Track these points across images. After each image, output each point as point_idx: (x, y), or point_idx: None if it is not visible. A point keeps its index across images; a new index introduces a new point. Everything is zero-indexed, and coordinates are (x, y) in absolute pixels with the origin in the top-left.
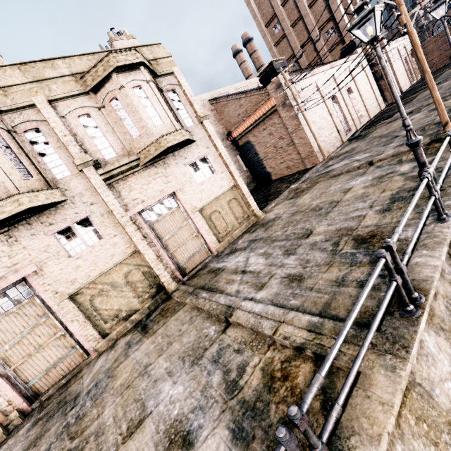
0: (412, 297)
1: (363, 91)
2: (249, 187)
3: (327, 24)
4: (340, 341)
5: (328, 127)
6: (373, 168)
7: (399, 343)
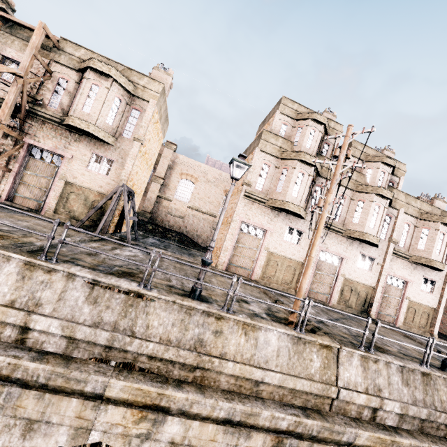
0: None
1: None
2: None
3: None
4: None
5: None
6: None
7: None
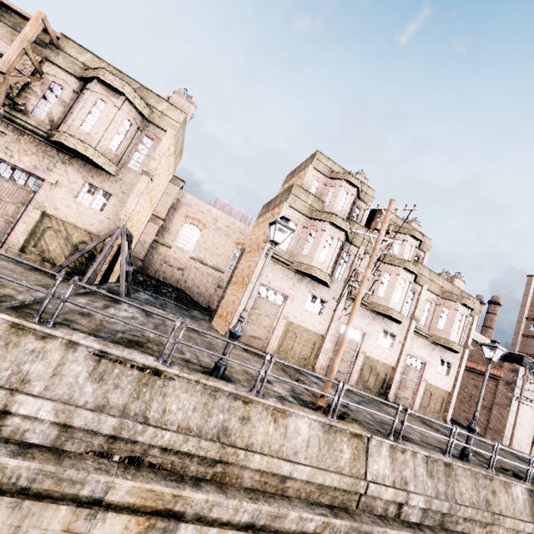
0: None
1: None
2: None
3: None
4: None
5: (526, 431)
6: None
7: None
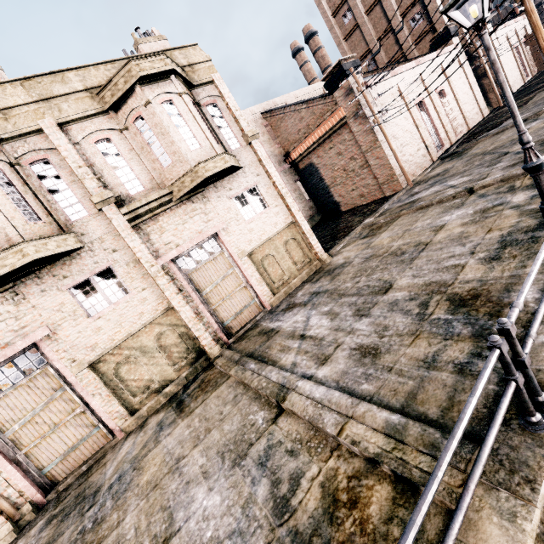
0: (538, 400)
1: (459, 93)
2: (312, 220)
3: (412, 8)
4: (433, 490)
5: (413, 143)
6: (475, 198)
7: (521, 474)
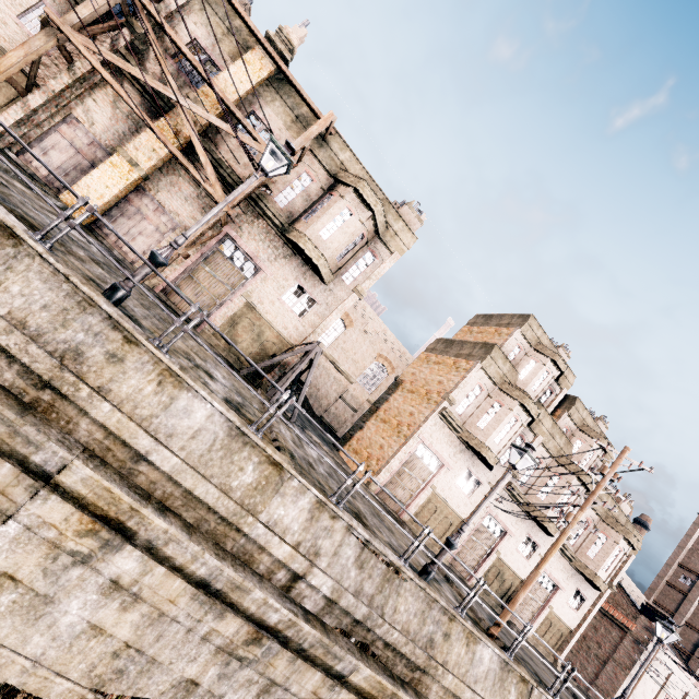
0: None
1: None
2: None
3: None
4: None
5: None
6: None
7: None
